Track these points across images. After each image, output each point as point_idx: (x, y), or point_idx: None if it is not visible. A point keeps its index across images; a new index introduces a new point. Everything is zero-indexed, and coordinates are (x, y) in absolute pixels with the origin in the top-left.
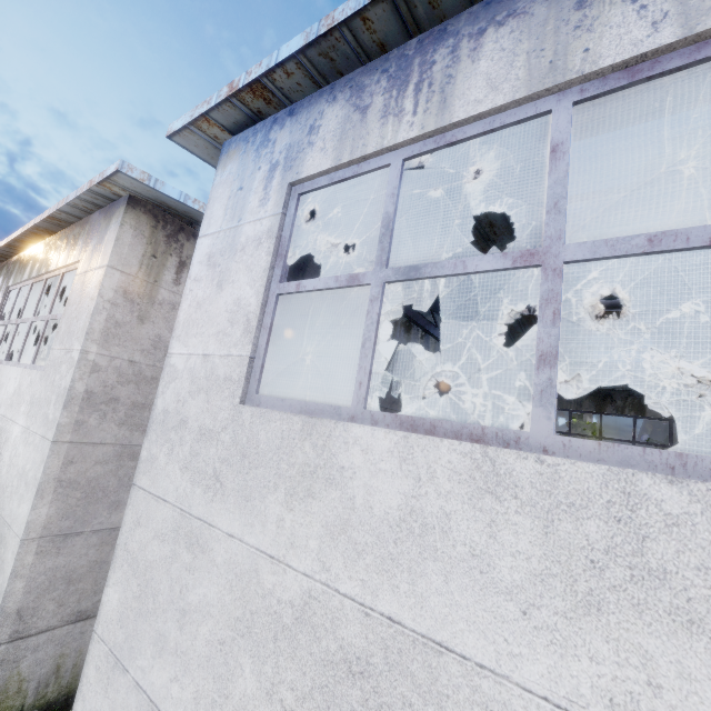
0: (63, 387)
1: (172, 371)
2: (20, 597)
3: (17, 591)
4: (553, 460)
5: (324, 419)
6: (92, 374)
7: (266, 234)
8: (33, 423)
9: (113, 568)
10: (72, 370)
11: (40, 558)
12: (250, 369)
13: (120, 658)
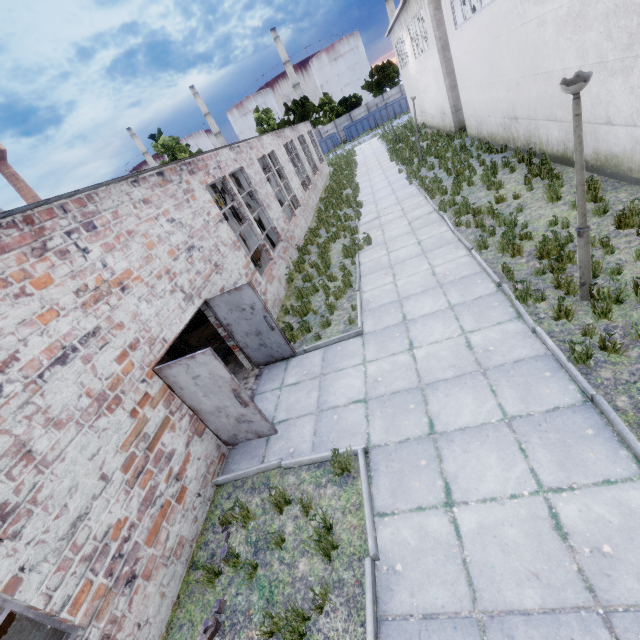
0: (436, 49)
1: (447, 30)
2: (452, 103)
3: (451, 102)
4: (471, 20)
5: (461, 27)
6: (440, 41)
7: None
8: (436, 64)
9: (456, 76)
10: (435, 43)
11: (452, 93)
12: (454, 22)
13: (461, 87)
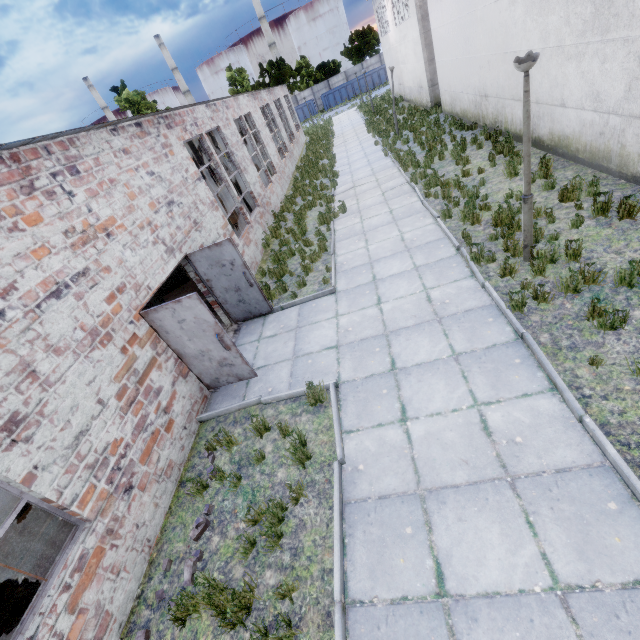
0: (416, 19)
1: None
2: (429, 77)
3: (428, 75)
4: None
5: None
6: (420, 10)
7: None
8: (415, 35)
9: (434, 49)
10: (415, 12)
11: (429, 67)
12: None
13: (438, 61)
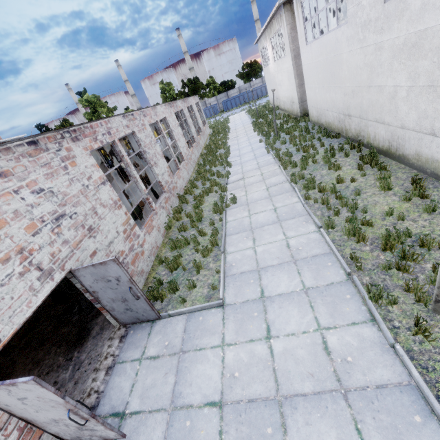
0: (290, 57)
1: (300, 45)
2: (299, 96)
3: (298, 95)
4: (319, 39)
5: (311, 43)
6: (293, 52)
7: (301, 14)
8: (289, 68)
9: (304, 78)
10: (290, 53)
11: (300, 89)
12: (306, 40)
13: (307, 86)
